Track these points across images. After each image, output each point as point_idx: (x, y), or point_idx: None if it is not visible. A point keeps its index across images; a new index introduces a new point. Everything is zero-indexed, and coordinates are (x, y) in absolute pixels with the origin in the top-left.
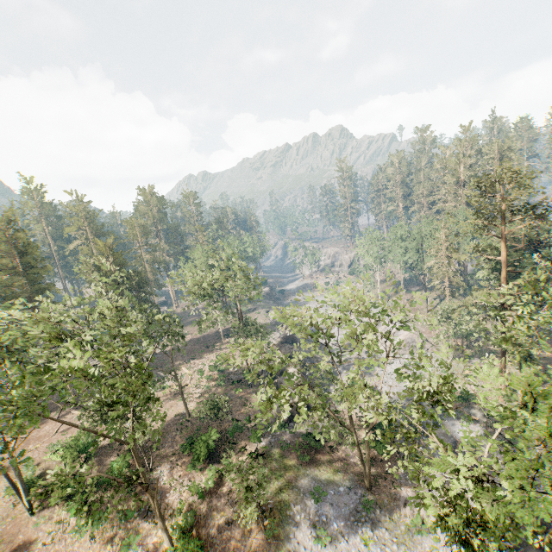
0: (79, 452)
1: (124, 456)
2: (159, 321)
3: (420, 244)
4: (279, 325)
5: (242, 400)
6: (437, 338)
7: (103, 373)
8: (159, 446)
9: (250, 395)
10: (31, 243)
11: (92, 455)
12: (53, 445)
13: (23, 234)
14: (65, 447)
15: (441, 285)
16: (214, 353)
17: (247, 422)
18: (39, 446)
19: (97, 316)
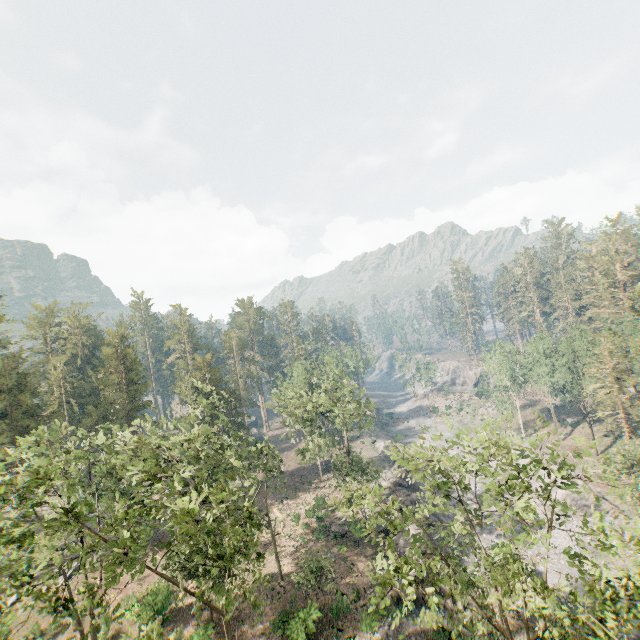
0: (156, 611)
1: (206, 626)
2: (257, 452)
3: (572, 361)
4: (389, 461)
5: (347, 563)
6: (620, 497)
7: (202, 515)
8: (245, 617)
9: (357, 557)
10: (136, 359)
11: (169, 618)
12: (128, 597)
13: (132, 350)
14: (143, 602)
15: (612, 417)
16: (311, 492)
17: (355, 597)
18: (113, 596)
19: (197, 444)
